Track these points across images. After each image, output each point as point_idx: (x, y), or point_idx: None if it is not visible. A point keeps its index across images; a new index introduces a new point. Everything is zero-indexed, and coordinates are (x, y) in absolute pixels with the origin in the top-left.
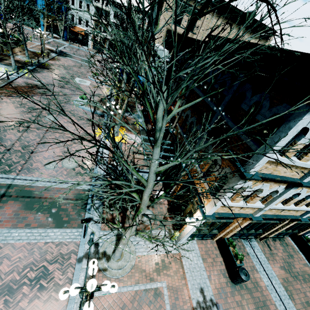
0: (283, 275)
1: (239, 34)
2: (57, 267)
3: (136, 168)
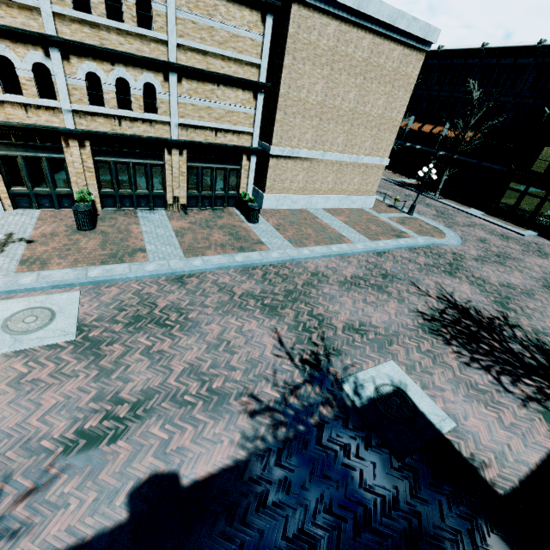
0: (185, 227)
1: None
2: None
3: None
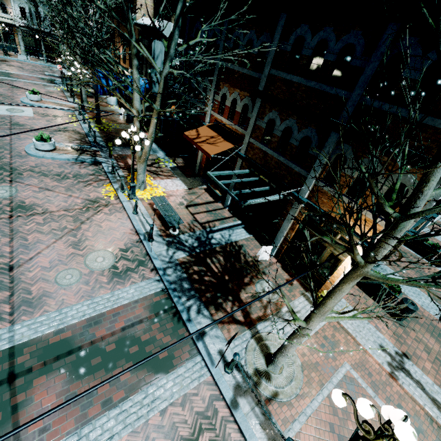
0: None
1: None
2: (210, 438)
3: (206, 228)
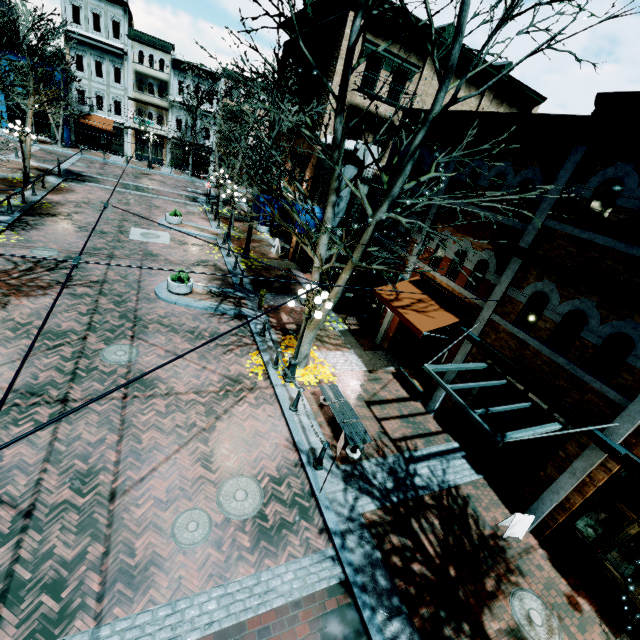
0: None
1: (483, 107)
2: None
3: (402, 451)
